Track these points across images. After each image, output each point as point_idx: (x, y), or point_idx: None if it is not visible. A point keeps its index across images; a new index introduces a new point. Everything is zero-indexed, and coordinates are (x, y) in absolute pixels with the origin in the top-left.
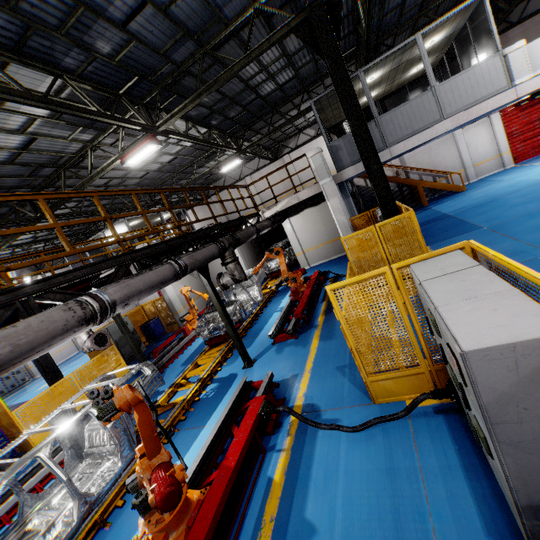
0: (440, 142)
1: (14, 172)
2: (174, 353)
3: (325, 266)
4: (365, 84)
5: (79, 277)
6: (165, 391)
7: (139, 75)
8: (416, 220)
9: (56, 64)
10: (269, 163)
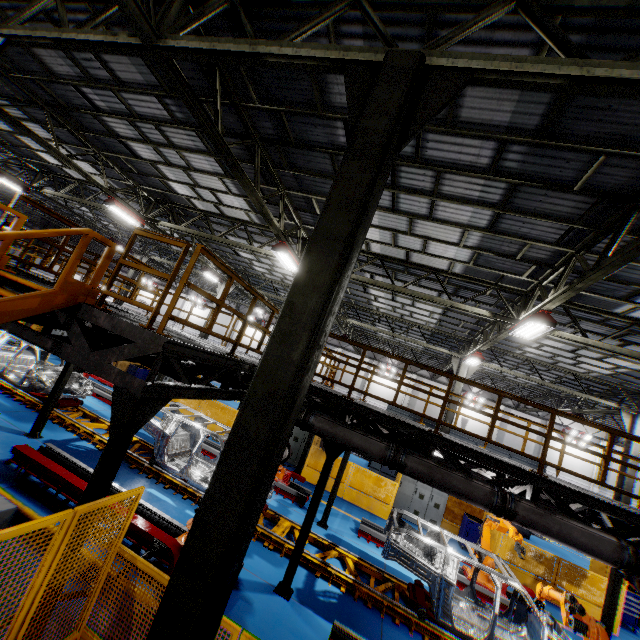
0: None
1: None
2: None
3: None
4: None
5: None
6: None
7: None
8: None
9: None
10: None
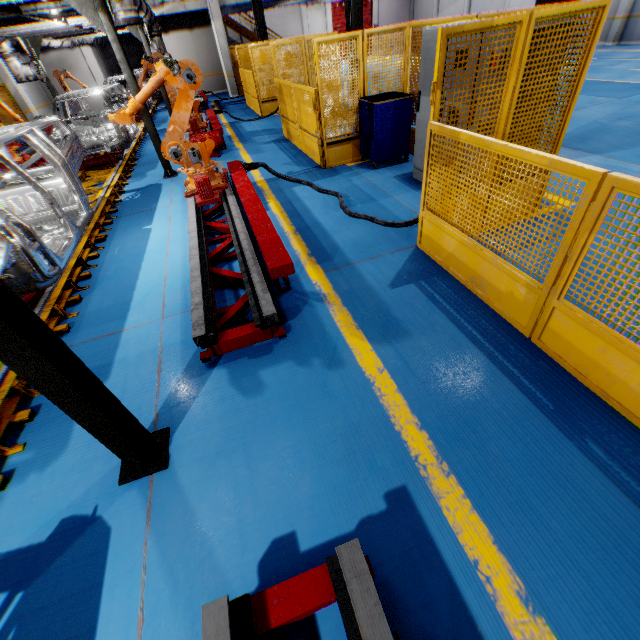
0: (290, 14)
1: None
2: None
3: None
4: None
5: None
6: None
7: None
8: None
9: None
10: None
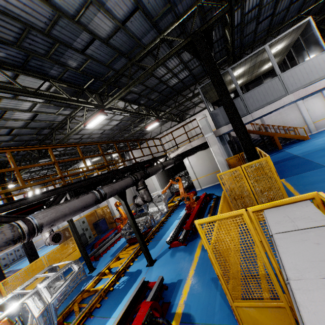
0: (287, 108)
1: (27, 132)
2: (107, 246)
3: (211, 188)
4: (233, 76)
5: (24, 204)
6: (93, 278)
7: (94, 78)
8: (271, 163)
9: (46, 74)
10: (177, 123)
